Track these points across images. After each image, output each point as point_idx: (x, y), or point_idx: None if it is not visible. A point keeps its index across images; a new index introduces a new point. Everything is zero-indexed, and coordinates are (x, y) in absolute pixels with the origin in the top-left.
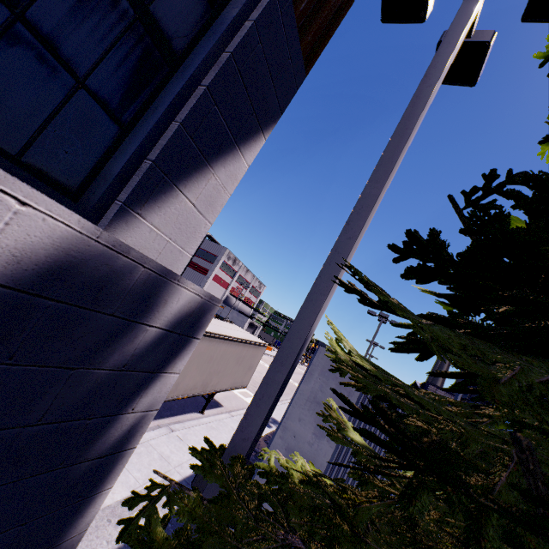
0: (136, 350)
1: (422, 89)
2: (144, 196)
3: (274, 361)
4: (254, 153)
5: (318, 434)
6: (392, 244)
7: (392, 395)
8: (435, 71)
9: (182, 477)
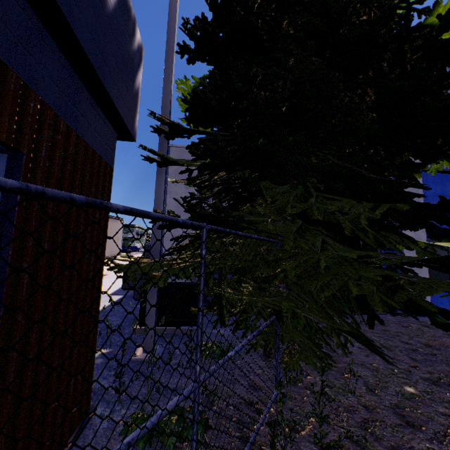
0: (135, 49)
1: None
2: None
3: (162, 107)
4: None
5: (187, 187)
6: (192, 26)
7: None
8: None
9: (113, 291)
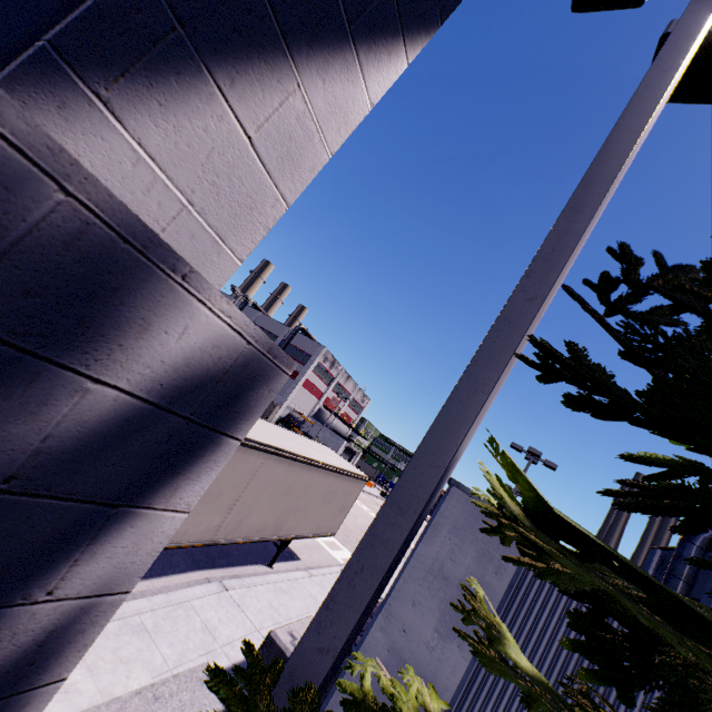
0: (51, 440)
1: (654, 76)
2: (117, 52)
3: (387, 504)
4: (384, 81)
5: (443, 632)
6: None
7: (624, 599)
8: (676, 50)
9: (230, 663)
